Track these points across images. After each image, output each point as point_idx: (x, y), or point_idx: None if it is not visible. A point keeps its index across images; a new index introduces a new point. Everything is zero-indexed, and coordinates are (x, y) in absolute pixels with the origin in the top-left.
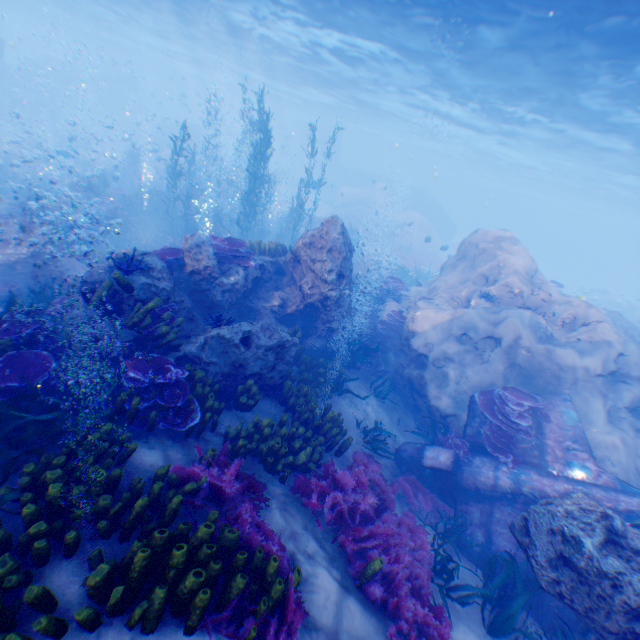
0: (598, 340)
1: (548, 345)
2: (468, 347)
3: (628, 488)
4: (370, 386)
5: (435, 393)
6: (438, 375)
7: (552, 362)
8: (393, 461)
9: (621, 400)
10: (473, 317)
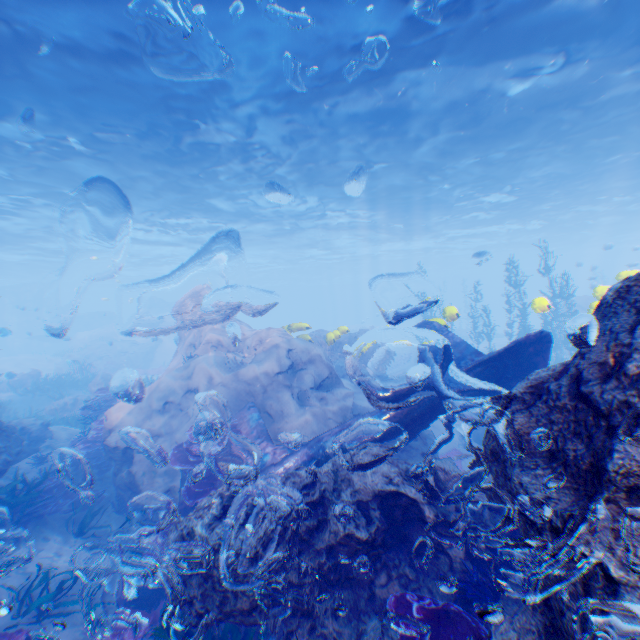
0: (271, 347)
1: (237, 370)
2: (175, 412)
3: (296, 447)
4: (77, 527)
5: (148, 480)
6: (147, 458)
7: (244, 382)
8: (98, 606)
9: (306, 383)
10: (170, 381)
